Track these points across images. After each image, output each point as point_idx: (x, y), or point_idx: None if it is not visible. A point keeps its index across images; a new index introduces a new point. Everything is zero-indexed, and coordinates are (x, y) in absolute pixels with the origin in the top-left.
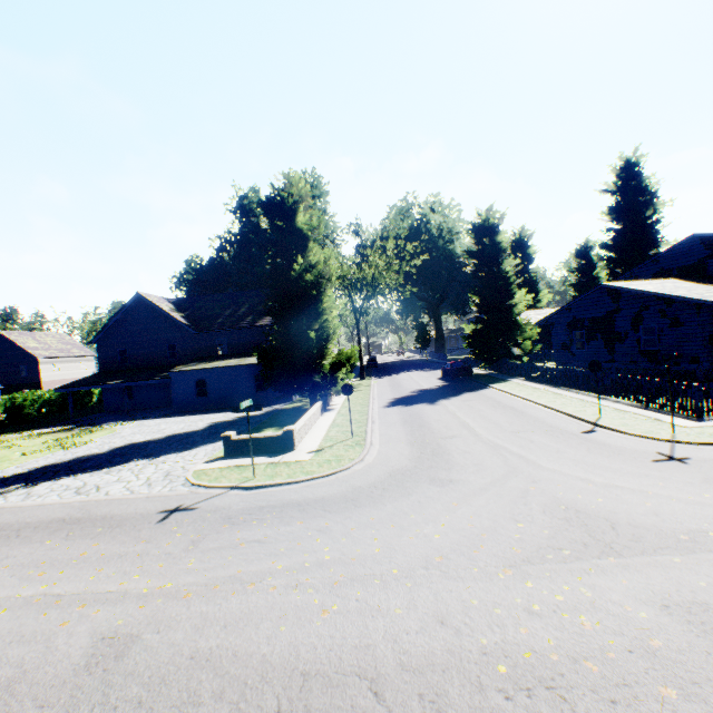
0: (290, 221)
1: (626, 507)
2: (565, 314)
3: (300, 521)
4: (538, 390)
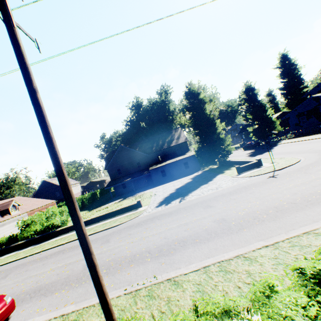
0: (195, 99)
1: None
2: (294, 112)
3: None
4: (305, 138)
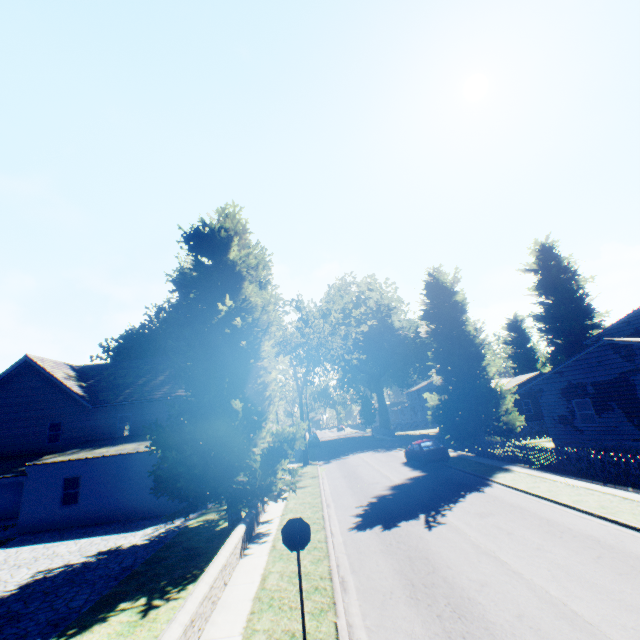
0: (221, 259)
1: None
2: (555, 379)
3: None
4: (584, 490)
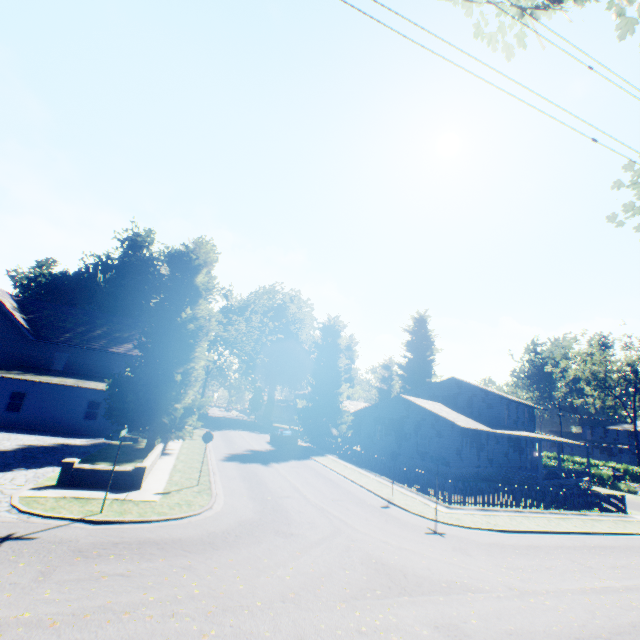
0: (190, 276)
1: (412, 563)
2: (374, 410)
3: (162, 558)
4: (349, 468)
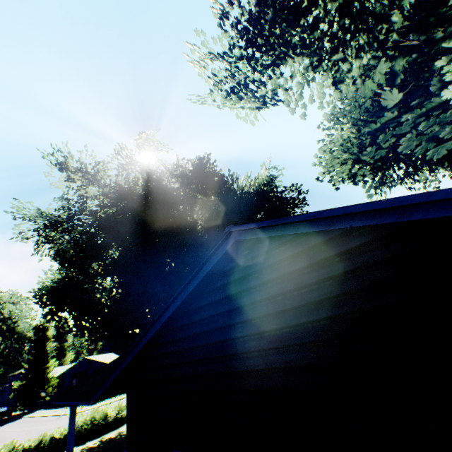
0: None
1: (57, 425)
2: (71, 370)
3: None
4: (49, 411)
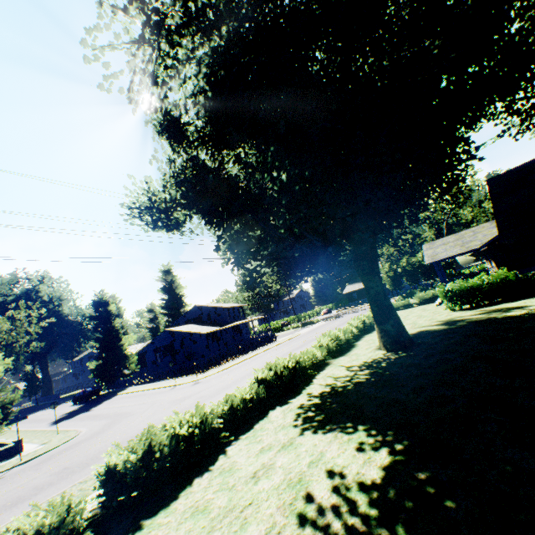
0: None
1: (187, 394)
2: (152, 345)
3: (83, 443)
4: (147, 385)
